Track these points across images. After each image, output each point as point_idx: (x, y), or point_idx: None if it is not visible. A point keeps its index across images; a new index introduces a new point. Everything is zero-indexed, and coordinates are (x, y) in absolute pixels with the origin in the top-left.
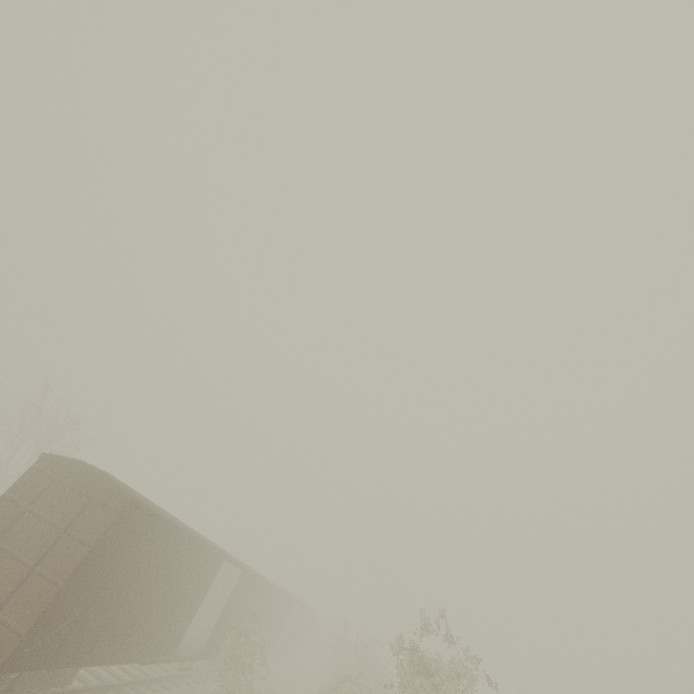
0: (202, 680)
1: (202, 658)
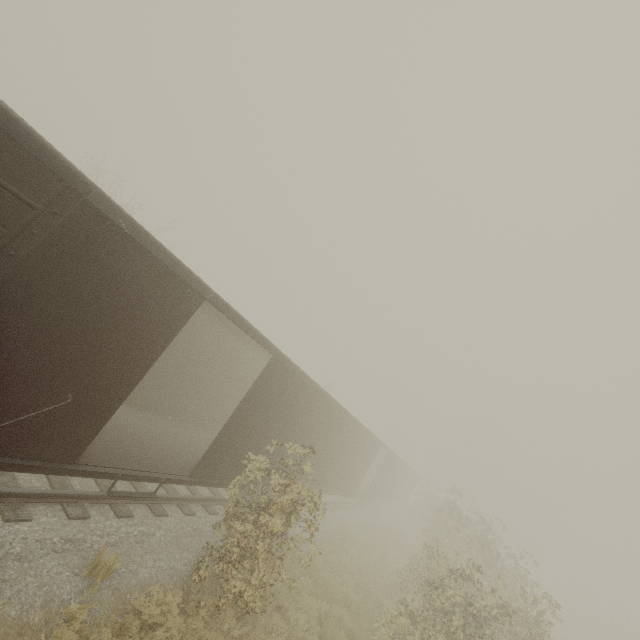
0: None
1: (192, 482)
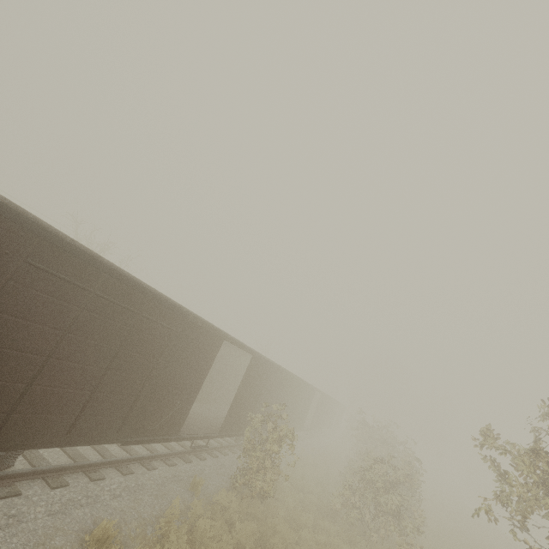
0: (232, 452)
1: (221, 436)
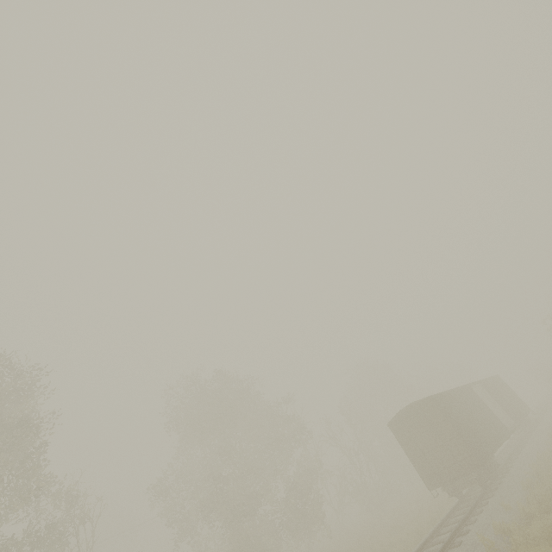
0: None
1: None
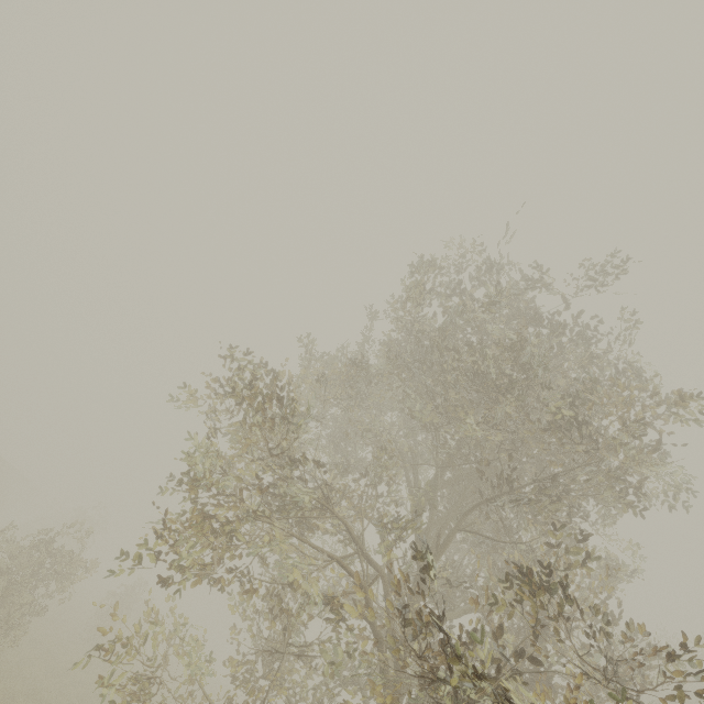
0: None
1: None
